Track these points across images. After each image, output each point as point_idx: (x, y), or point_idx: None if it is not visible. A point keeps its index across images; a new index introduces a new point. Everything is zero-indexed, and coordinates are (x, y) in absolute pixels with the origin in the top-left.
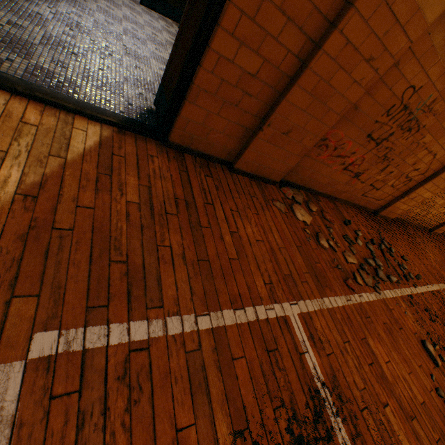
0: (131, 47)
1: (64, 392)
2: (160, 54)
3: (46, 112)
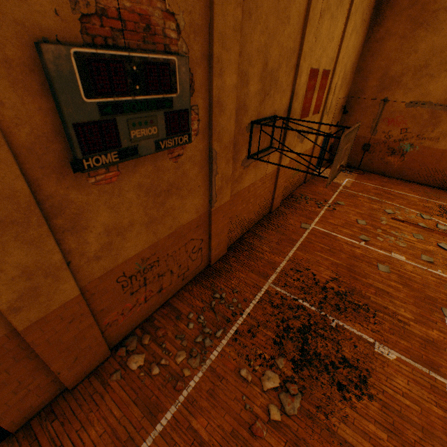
0: None
1: None
2: None
3: None
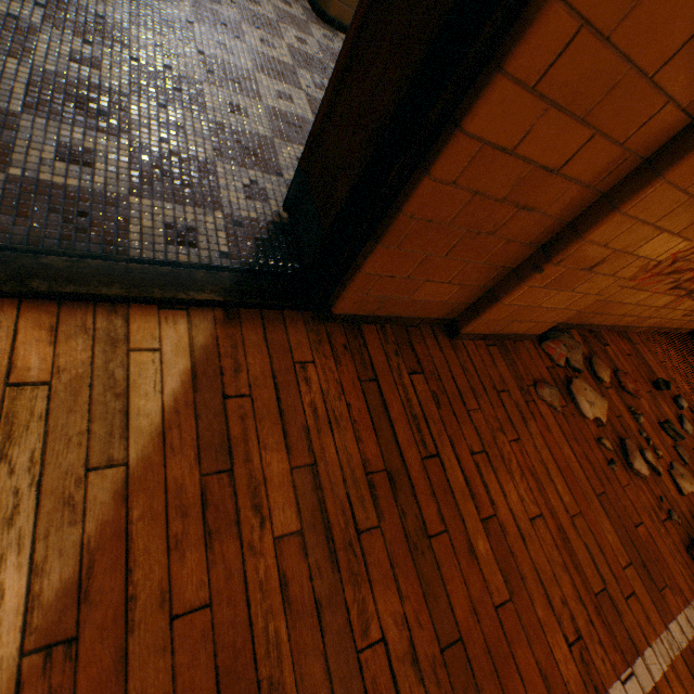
0: (215, 52)
1: None
2: (272, 53)
3: (62, 327)
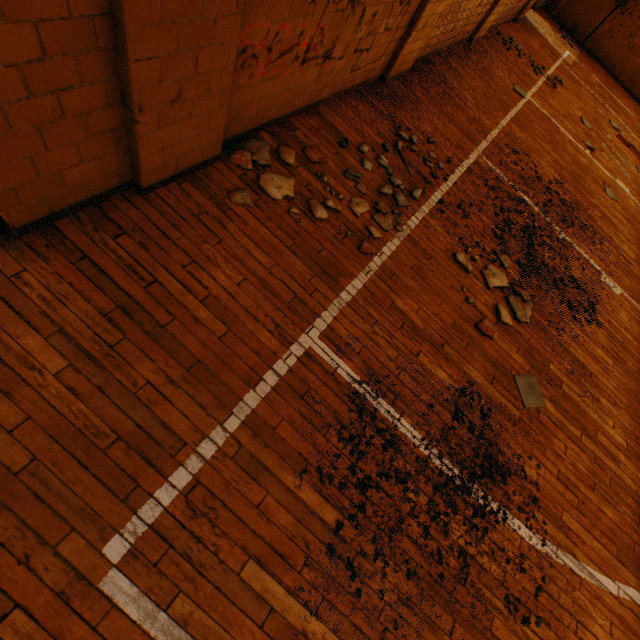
0: None
1: (161, 555)
2: None
3: None
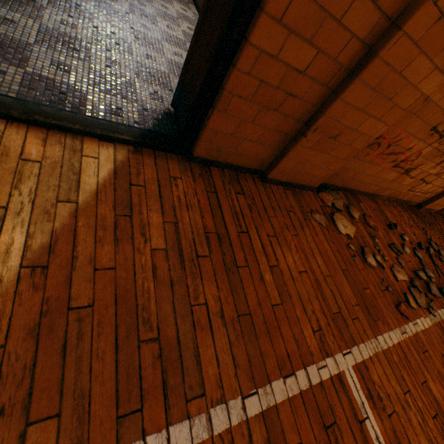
0: (140, 29)
1: None
2: (173, 33)
3: (49, 140)
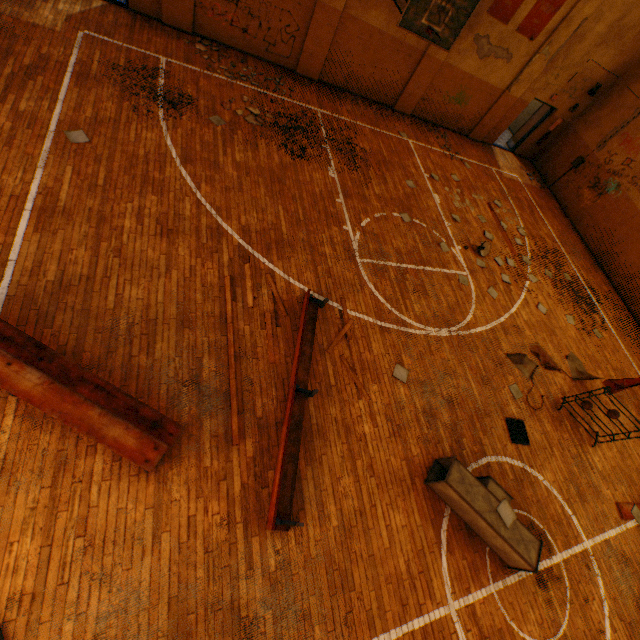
0: None
1: (91, 39)
2: None
3: None
